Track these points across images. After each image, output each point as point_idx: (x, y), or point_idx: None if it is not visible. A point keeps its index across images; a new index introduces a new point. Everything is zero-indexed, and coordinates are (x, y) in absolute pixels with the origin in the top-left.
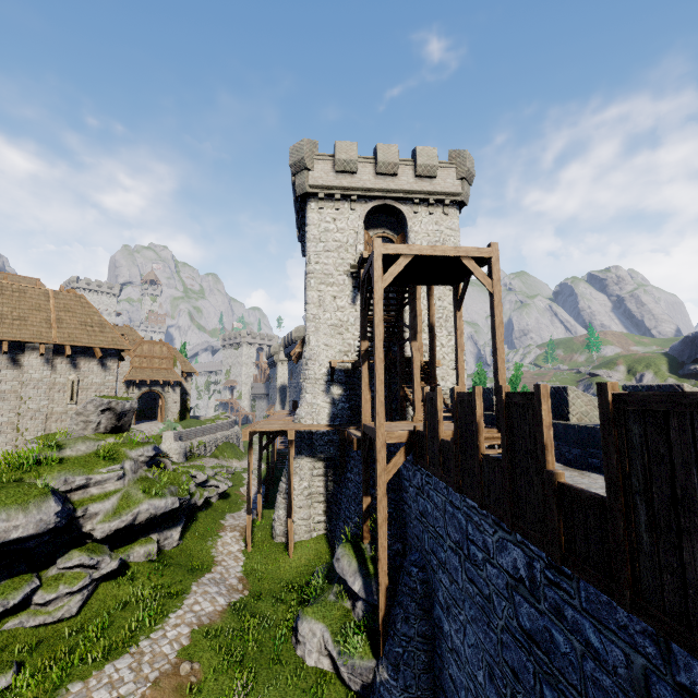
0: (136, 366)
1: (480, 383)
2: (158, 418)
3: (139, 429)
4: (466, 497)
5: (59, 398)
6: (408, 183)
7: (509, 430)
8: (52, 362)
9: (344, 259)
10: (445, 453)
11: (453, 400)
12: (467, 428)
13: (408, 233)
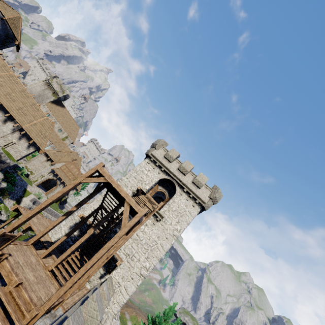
0: (62, 169)
1: (167, 314)
2: (47, 192)
3: (33, 187)
4: None
5: (1, 142)
6: (187, 181)
7: None
8: (15, 131)
9: (138, 185)
10: None
11: None
12: None
13: (170, 199)
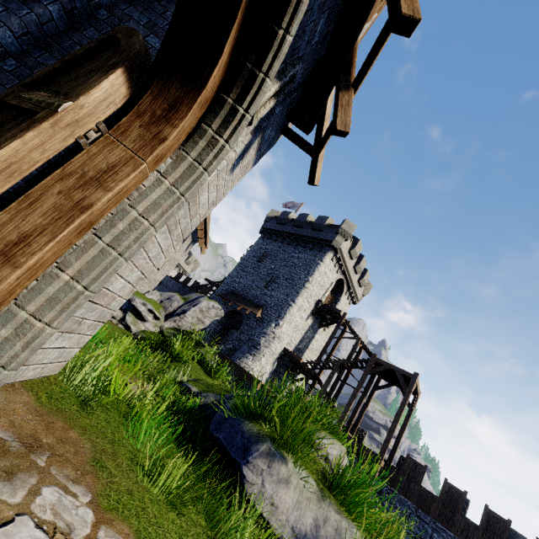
0: None
1: None
2: None
3: None
4: (436, 522)
5: None
6: (355, 281)
7: (486, 520)
8: None
9: (320, 293)
10: (423, 495)
11: (444, 482)
12: (452, 499)
13: (339, 302)
